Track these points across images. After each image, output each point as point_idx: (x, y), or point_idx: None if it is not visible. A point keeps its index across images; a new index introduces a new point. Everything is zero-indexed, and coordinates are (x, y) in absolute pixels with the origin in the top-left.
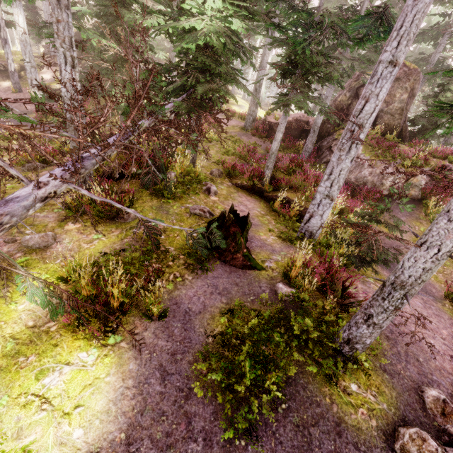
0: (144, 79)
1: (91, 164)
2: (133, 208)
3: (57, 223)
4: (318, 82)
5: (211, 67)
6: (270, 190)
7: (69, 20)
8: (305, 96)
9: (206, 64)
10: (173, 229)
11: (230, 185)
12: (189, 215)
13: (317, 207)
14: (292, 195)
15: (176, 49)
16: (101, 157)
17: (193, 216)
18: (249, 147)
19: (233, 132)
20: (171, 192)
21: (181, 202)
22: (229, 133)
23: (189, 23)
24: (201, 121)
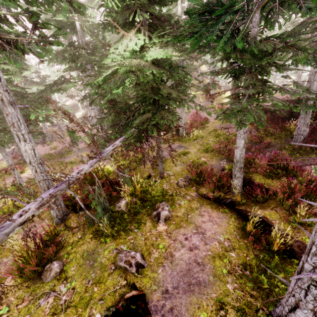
0: (69, 136)
1: (3, 235)
2: (68, 254)
3: (2, 276)
4: (283, 69)
5: (147, 98)
6: (243, 202)
7: (13, 111)
8: (251, 101)
9: (143, 97)
10: (79, 302)
11: (195, 196)
12: (114, 268)
13: (305, 296)
14: (272, 215)
15: (106, 97)
16: (18, 222)
17: (118, 270)
18: (231, 139)
19: (217, 126)
20: (105, 233)
21: (118, 240)
22: (214, 127)
23: (106, 74)
24: (160, 139)
